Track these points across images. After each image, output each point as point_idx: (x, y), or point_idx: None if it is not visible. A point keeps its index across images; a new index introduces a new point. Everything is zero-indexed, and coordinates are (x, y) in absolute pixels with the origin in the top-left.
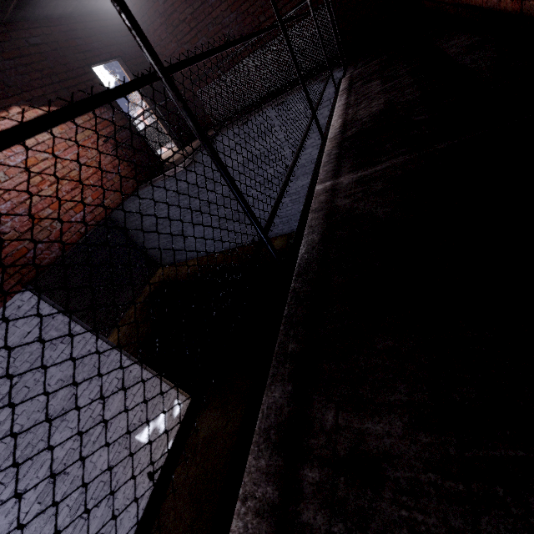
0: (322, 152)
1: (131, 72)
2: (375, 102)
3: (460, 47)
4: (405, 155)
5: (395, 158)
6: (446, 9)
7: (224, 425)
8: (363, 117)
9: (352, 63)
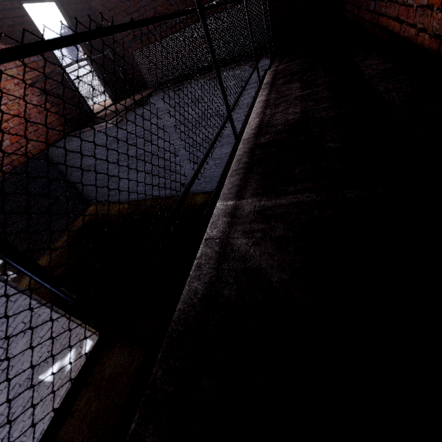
0: (232, 156)
1: (69, 17)
2: (292, 108)
3: (376, 70)
4: (312, 193)
5: (301, 194)
6: (365, 26)
7: (129, 363)
8: (278, 123)
9: (279, 56)
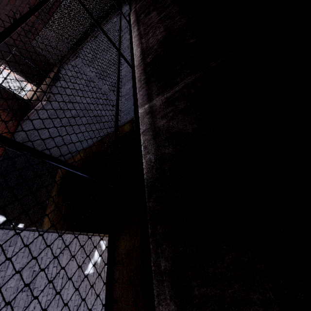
0: (134, 79)
1: None
2: (158, 30)
3: None
4: (192, 75)
5: (186, 79)
6: None
7: (133, 242)
8: (153, 44)
9: None
